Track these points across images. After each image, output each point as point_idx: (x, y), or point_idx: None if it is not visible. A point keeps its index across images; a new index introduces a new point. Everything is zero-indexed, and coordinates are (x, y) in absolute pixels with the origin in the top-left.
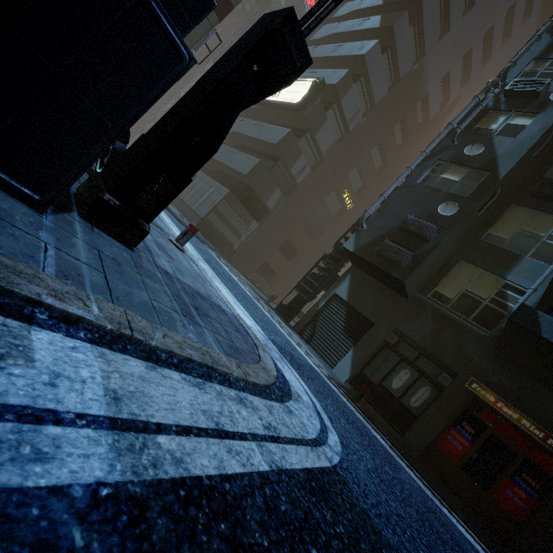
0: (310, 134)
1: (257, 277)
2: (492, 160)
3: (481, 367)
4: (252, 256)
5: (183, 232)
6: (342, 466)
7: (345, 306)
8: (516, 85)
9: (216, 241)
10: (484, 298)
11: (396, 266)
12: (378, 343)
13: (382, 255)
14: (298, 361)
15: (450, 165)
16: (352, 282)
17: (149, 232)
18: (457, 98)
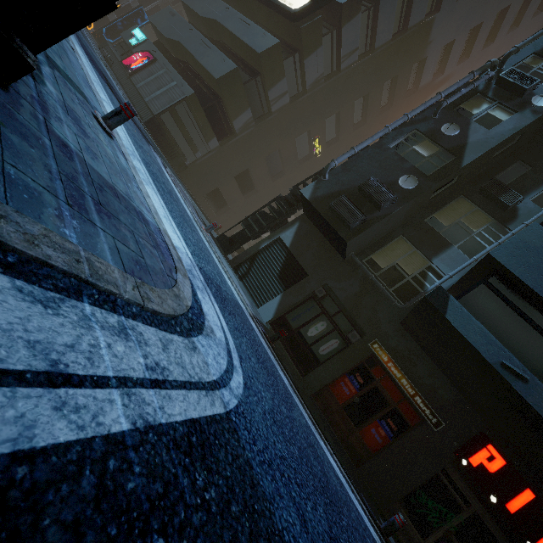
0: (300, 56)
1: (206, 202)
2: (462, 146)
3: (386, 332)
4: (205, 177)
5: (114, 110)
6: (238, 410)
7: (286, 252)
8: (510, 74)
9: (167, 148)
10: (409, 274)
11: (344, 225)
12: (307, 294)
13: (335, 210)
14: (224, 295)
15: (425, 138)
16: (299, 230)
17: (33, 66)
18: (450, 75)
